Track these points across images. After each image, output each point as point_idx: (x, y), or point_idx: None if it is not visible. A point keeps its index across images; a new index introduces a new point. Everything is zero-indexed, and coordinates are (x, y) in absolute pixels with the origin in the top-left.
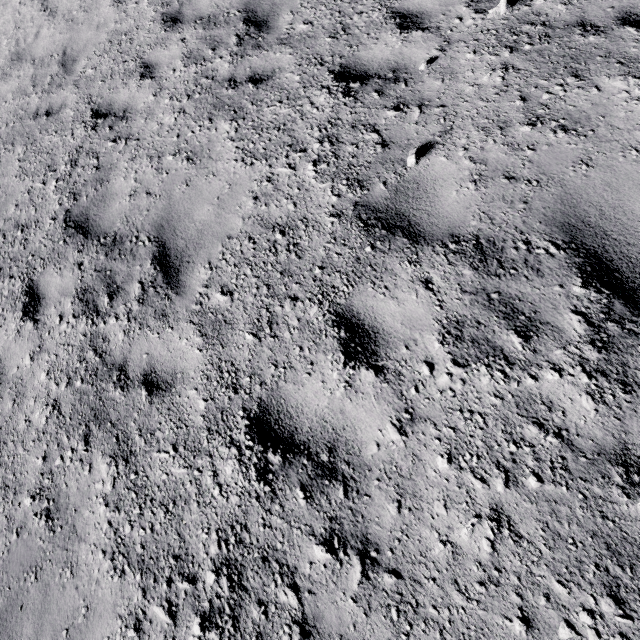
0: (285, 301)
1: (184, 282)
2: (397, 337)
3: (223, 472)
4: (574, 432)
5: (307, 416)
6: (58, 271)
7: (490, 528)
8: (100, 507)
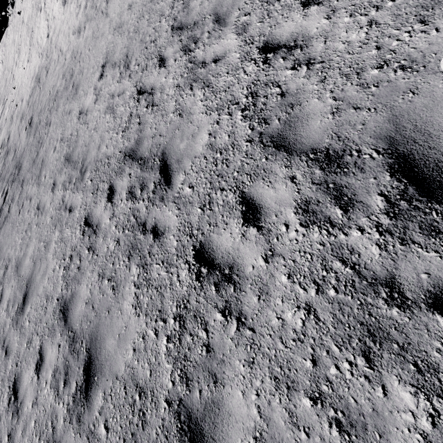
0: (275, 3)
1: (227, 21)
2: None
3: (248, 70)
4: None
5: (285, 35)
6: (171, 47)
7: (366, 29)
8: (199, 103)
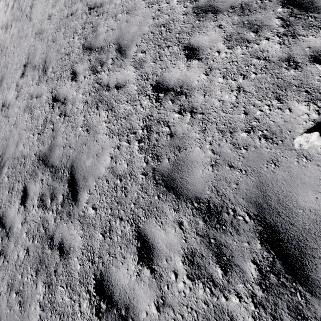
0: (165, 48)
1: (127, 54)
2: (207, 47)
3: (144, 104)
4: (271, 56)
5: (173, 80)
6: (82, 64)
7: (236, 93)
8: (103, 124)
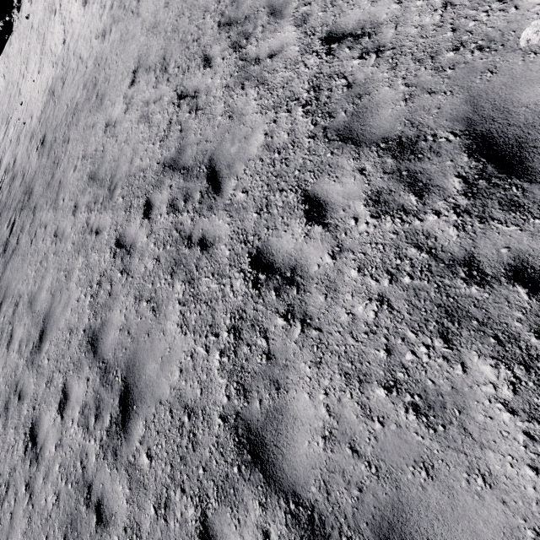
0: None
1: (284, 13)
2: None
3: (309, 63)
4: None
5: (351, 24)
6: (218, 45)
7: (441, 11)
8: (253, 103)
